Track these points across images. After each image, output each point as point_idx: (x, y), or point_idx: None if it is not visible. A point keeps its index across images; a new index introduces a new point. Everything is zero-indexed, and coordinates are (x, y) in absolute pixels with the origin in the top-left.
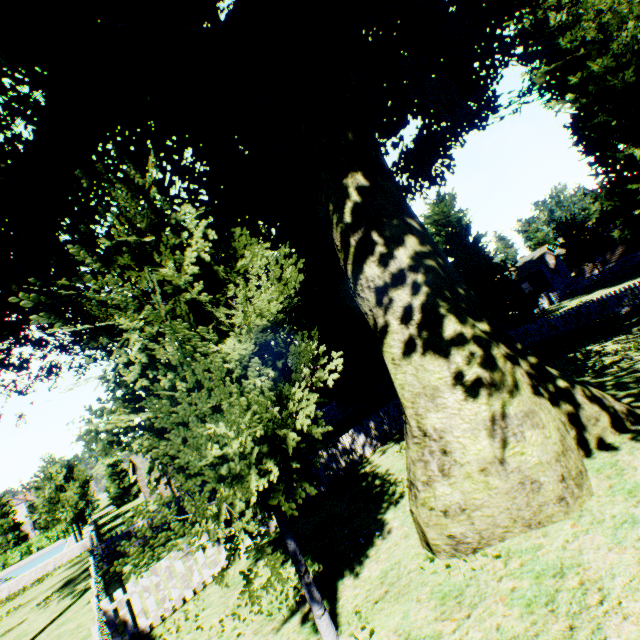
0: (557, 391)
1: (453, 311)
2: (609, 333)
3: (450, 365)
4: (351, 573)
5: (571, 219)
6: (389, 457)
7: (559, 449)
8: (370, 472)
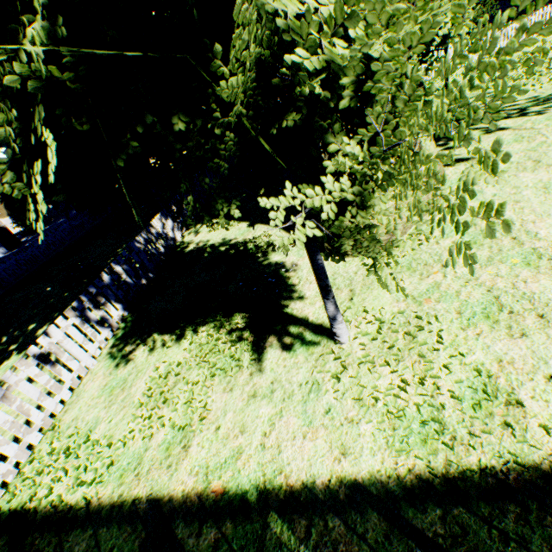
0: None
1: None
2: None
3: None
4: (293, 300)
5: None
6: (212, 232)
7: None
8: (204, 246)
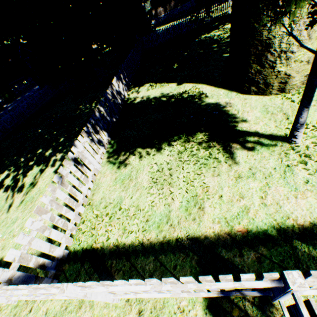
0: None
1: None
2: (208, 30)
3: None
4: (239, 123)
5: None
6: (150, 91)
7: None
8: (149, 98)
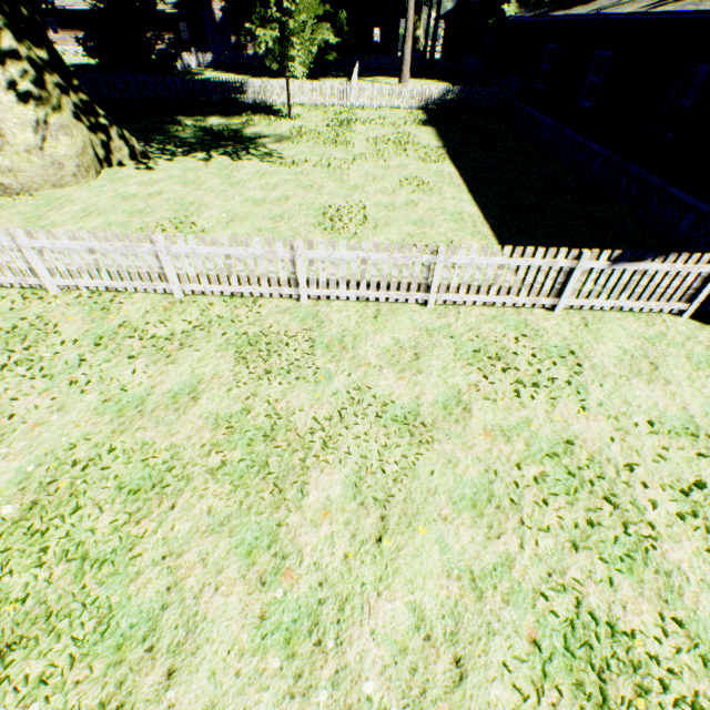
0: (99, 125)
1: (12, 29)
2: (199, 113)
3: (7, 74)
4: None
5: None
6: None
7: (81, 152)
8: None
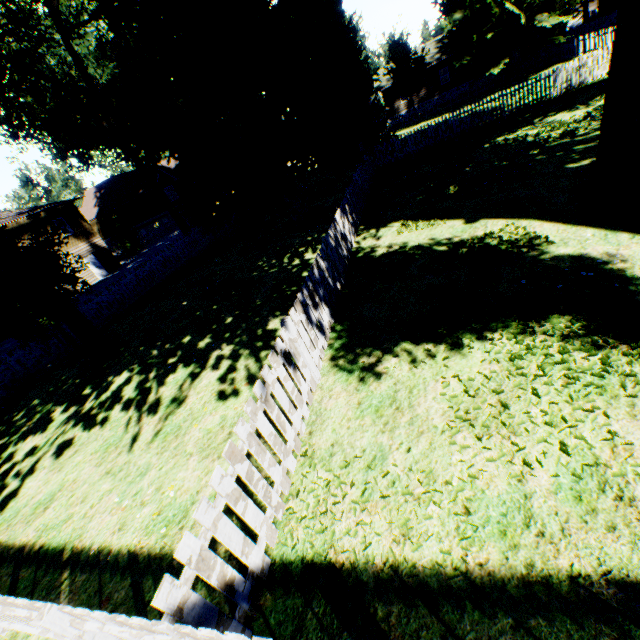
0: None
1: None
2: (508, 129)
3: None
4: None
5: (406, 40)
6: (404, 235)
7: None
8: (405, 248)
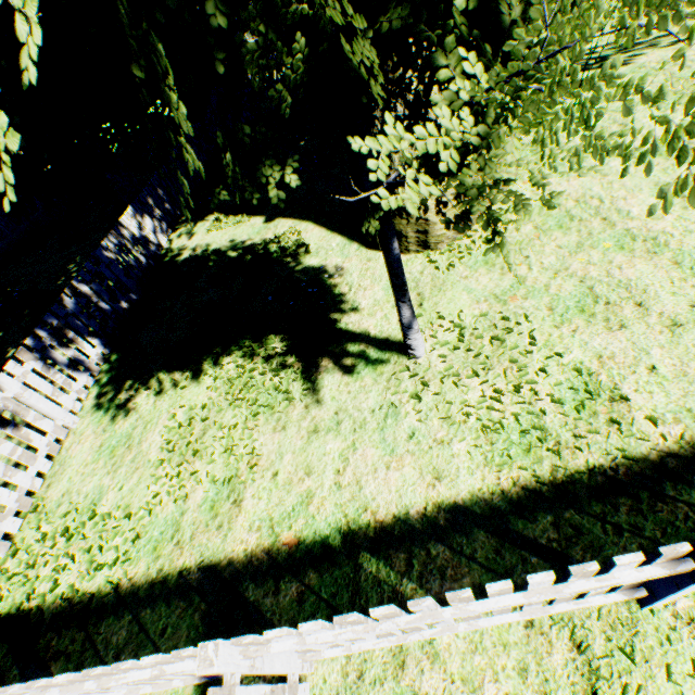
0: None
1: None
2: None
3: None
4: (346, 313)
5: None
6: (213, 233)
7: None
8: (206, 252)
